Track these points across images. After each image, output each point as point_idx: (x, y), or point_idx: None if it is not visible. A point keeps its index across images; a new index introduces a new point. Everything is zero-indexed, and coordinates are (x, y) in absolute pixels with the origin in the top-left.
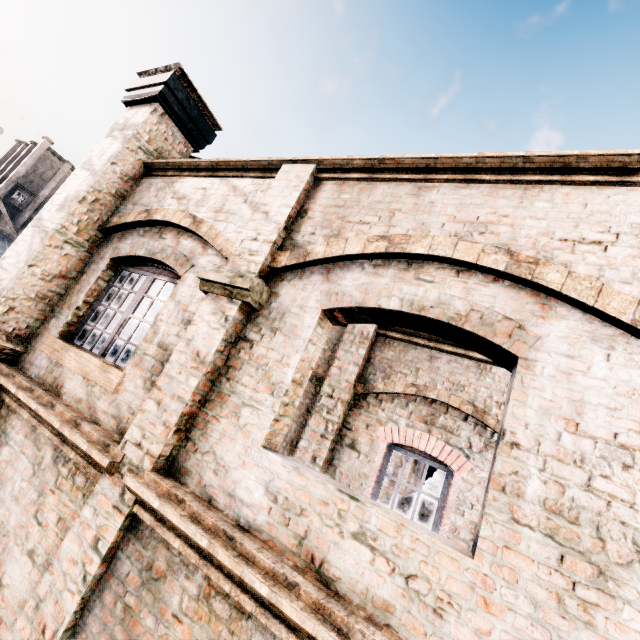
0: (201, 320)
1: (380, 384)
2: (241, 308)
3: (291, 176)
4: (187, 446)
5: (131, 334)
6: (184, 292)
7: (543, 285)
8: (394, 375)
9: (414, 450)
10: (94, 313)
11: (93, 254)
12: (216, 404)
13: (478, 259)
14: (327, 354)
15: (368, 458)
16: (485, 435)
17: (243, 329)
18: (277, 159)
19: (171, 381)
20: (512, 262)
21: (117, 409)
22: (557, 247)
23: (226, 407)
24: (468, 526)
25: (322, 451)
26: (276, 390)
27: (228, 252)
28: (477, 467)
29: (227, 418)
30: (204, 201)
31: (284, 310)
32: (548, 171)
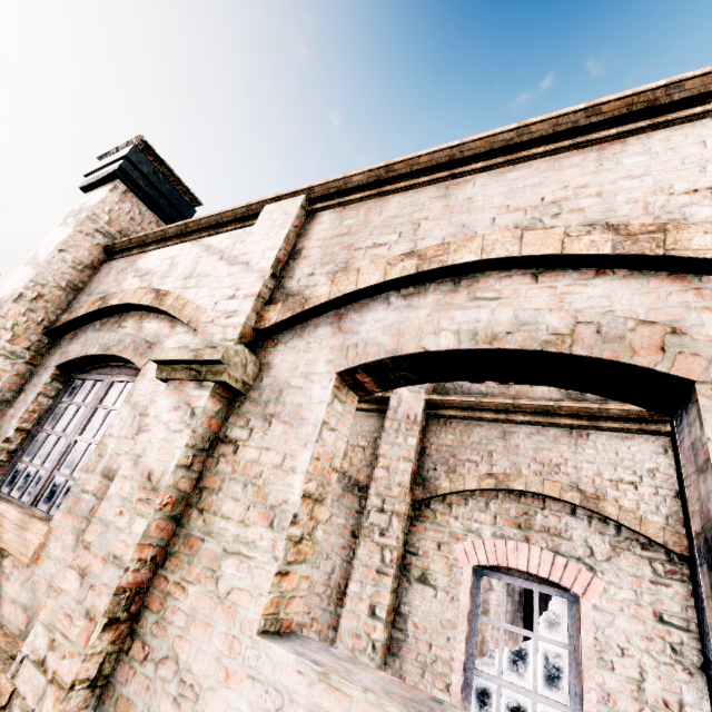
0: (157, 422)
1: (444, 481)
2: (215, 393)
3: (275, 215)
4: (131, 650)
5: (75, 464)
6: (143, 389)
7: (690, 257)
8: (460, 466)
9: (512, 571)
10: (32, 444)
11: (37, 365)
12: (181, 559)
13: (563, 247)
14: (368, 452)
15: (449, 595)
16: (608, 532)
17: (223, 425)
18: (257, 201)
19: (106, 530)
20: (621, 238)
21: (31, 592)
22: (686, 203)
23: (197, 562)
24: (626, 687)
25: (382, 595)
26: (277, 517)
27: (198, 322)
28: (611, 584)
29: (198, 583)
30: (171, 270)
31: (281, 385)
32: (626, 120)
